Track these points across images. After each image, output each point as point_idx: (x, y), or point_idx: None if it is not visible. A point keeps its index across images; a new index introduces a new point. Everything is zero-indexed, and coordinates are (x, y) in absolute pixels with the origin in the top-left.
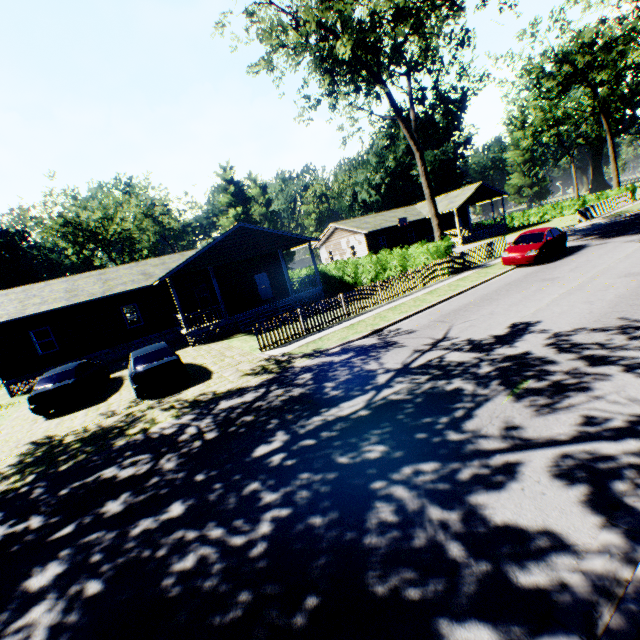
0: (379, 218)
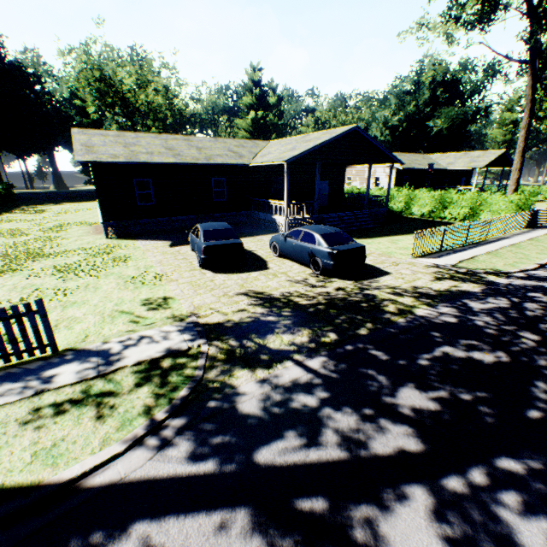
0: (404, 158)
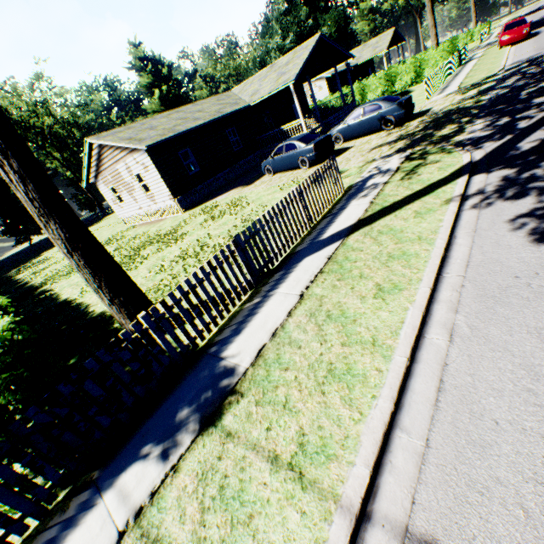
0: None
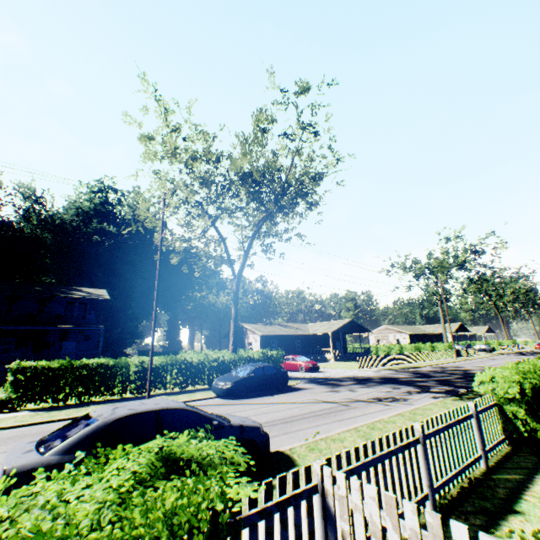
0: None
